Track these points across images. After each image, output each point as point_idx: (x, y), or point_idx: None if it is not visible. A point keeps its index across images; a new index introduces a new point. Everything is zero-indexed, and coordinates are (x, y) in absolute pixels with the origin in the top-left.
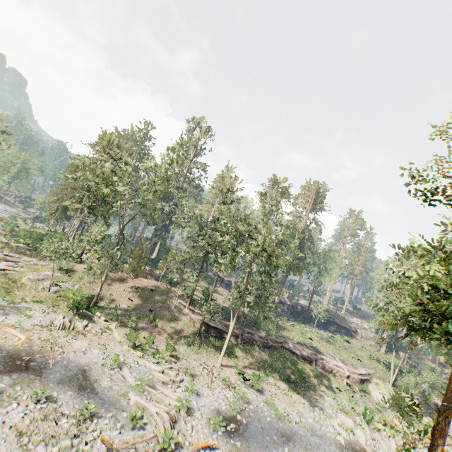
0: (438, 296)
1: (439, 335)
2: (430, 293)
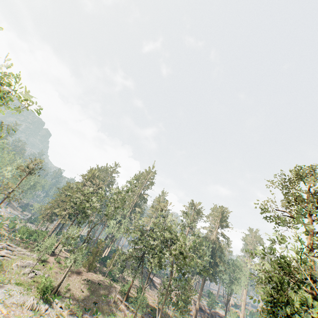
0: (274, 285)
1: (284, 317)
2: (271, 283)
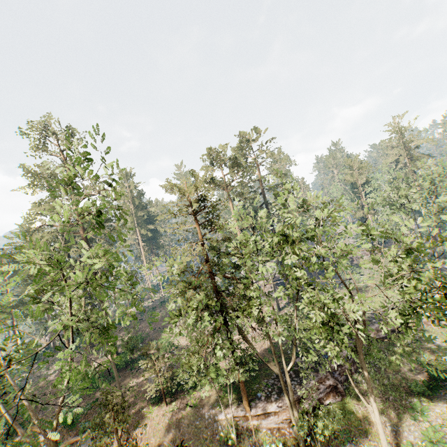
0: None
1: None
2: None
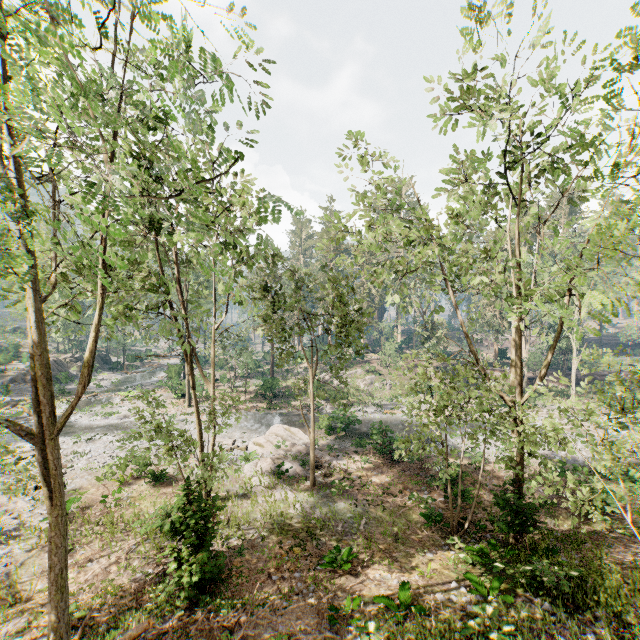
0: None
1: None
2: None
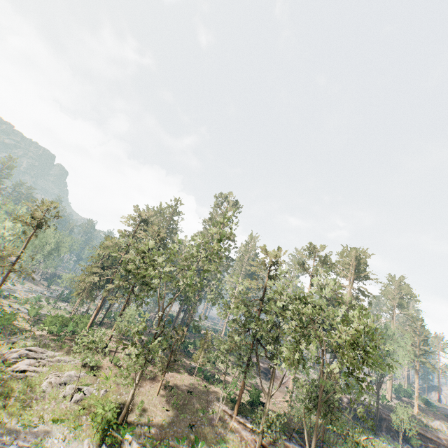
0: None
1: None
2: None
